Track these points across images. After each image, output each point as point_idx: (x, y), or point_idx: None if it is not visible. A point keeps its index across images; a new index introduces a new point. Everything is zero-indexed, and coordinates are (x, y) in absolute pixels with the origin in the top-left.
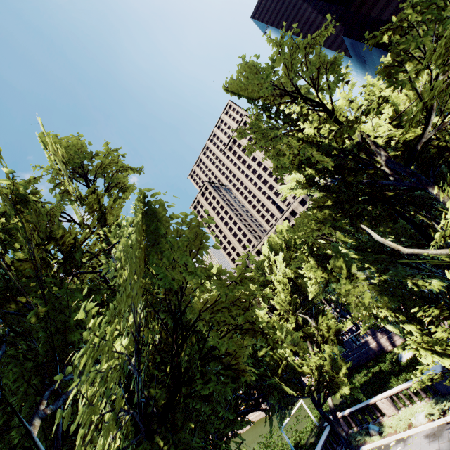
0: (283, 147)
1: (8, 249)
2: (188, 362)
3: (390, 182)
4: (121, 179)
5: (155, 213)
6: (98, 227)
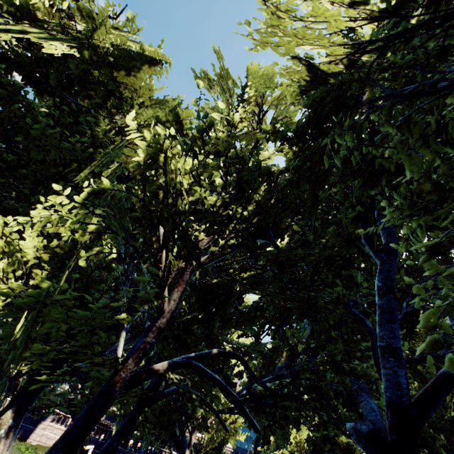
0: None
1: None
2: None
3: None
4: None
5: None
6: None
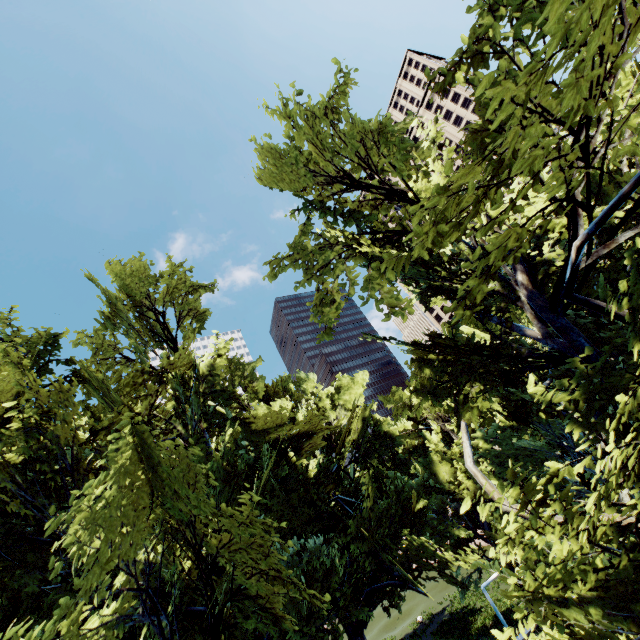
0: (332, 289)
1: (52, 459)
2: (229, 588)
3: (531, 333)
4: (196, 304)
5: (145, 439)
6: (163, 387)
